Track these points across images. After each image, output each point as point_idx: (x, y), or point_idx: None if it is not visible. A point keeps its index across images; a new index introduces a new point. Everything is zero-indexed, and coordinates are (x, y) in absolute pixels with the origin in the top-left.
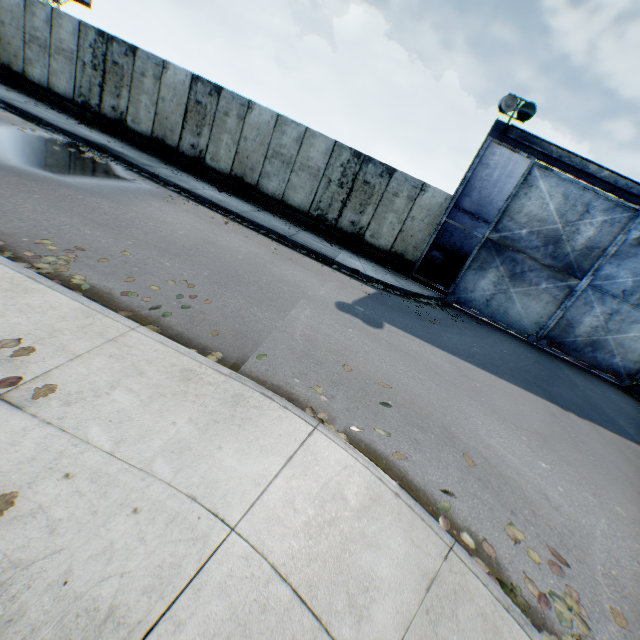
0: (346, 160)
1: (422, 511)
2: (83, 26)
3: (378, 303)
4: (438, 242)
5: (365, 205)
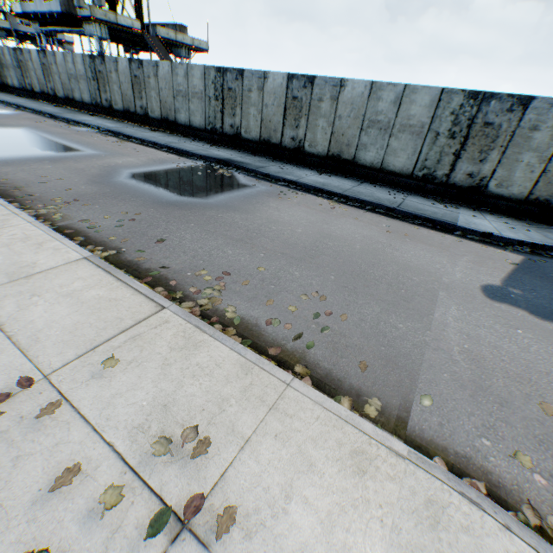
0: (457, 106)
1: None
2: (206, 69)
3: (534, 277)
4: None
5: (486, 151)
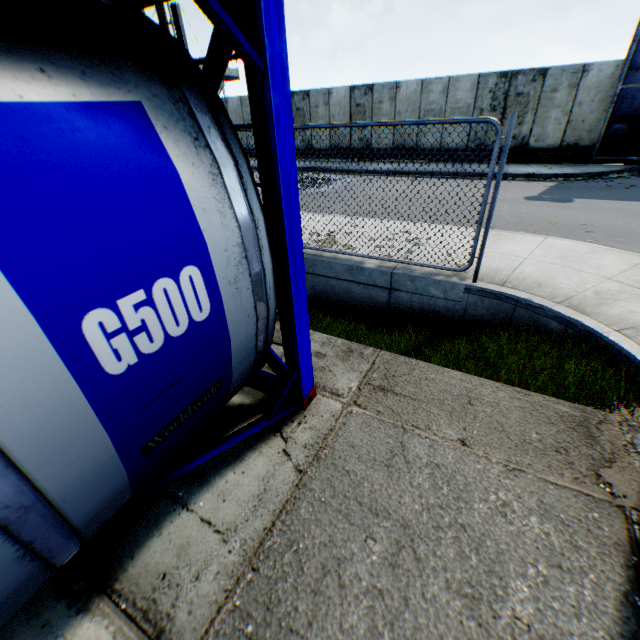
0: (493, 85)
1: (626, 252)
2: None
3: (561, 190)
4: (616, 114)
5: (522, 116)
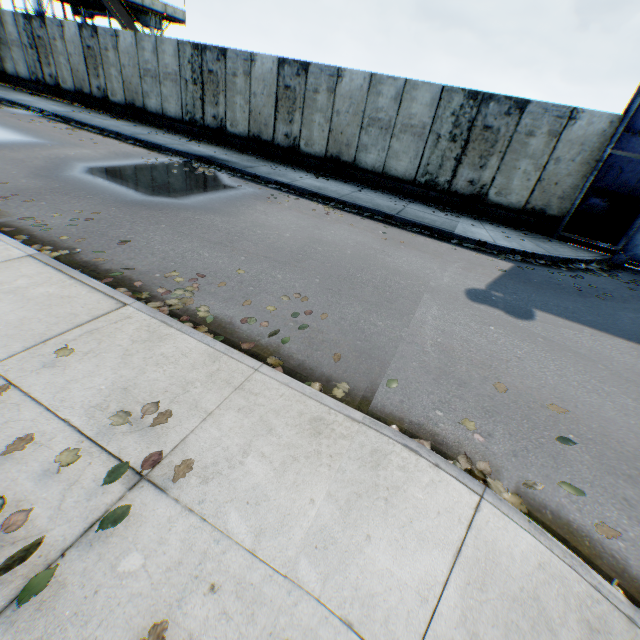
0: (458, 106)
1: None
2: (180, 45)
3: (519, 282)
4: (597, 185)
5: (486, 157)
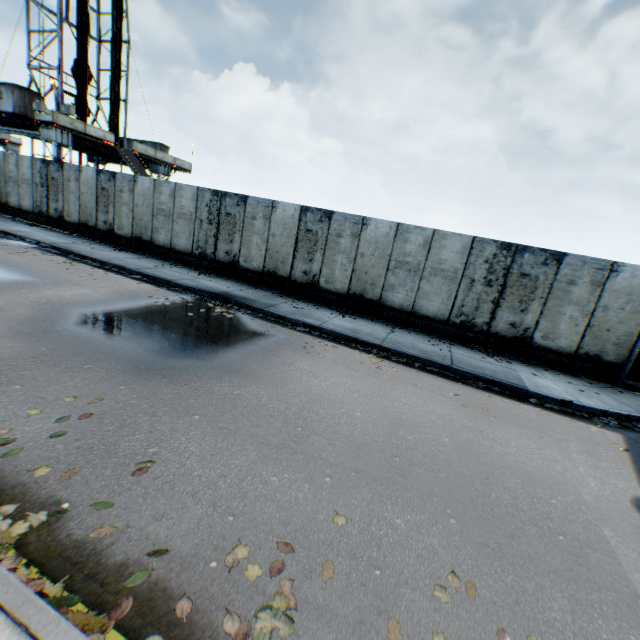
0: (491, 254)
1: None
2: (200, 190)
3: None
4: None
5: (526, 301)
